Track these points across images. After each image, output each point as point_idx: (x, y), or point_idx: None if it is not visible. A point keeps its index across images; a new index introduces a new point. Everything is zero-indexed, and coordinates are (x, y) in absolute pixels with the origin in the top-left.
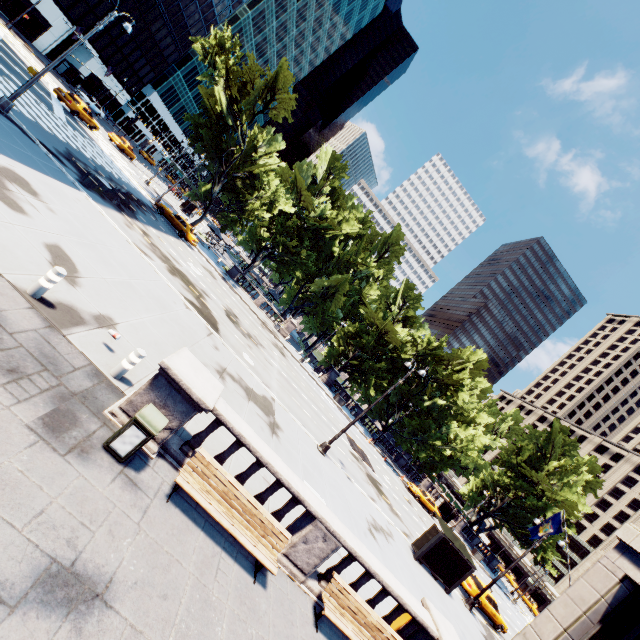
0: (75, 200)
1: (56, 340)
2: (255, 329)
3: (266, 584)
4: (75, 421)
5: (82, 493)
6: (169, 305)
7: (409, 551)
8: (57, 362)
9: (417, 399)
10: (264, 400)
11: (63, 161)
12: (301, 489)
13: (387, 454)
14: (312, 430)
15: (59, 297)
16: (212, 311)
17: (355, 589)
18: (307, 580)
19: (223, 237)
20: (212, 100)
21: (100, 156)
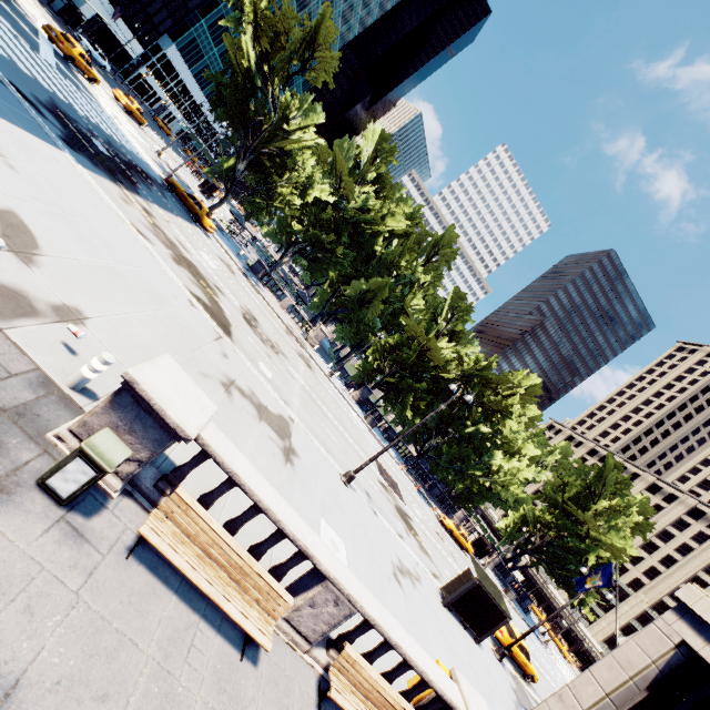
0: (51, 160)
1: None
2: (278, 335)
3: (258, 659)
4: None
5: None
6: (167, 300)
7: (438, 596)
8: None
9: (458, 424)
10: (280, 420)
11: (42, 112)
12: (310, 541)
13: (420, 482)
14: (336, 456)
15: (2, 278)
16: (225, 311)
17: (371, 660)
18: (312, 649)
19: (247, 226)
20: (238, 54)
21: (98, 114)
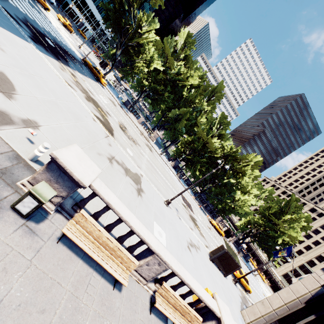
0: (23, 47)
1: None
2: (136, 135)
3: (121, 289)
4: None
5: None
6: (82, 118)
7: (207, 256)
8: None
9: (220, 178)
10: (136, 175)
11: (20, 23)
12: (146, 236)
13: (201, 204)
14: (162, 192)
15: None
16: (111, 124)
17: (175, 289)
18: (148, 283)
19: (122, 83)
20: None
21: (49, 26)
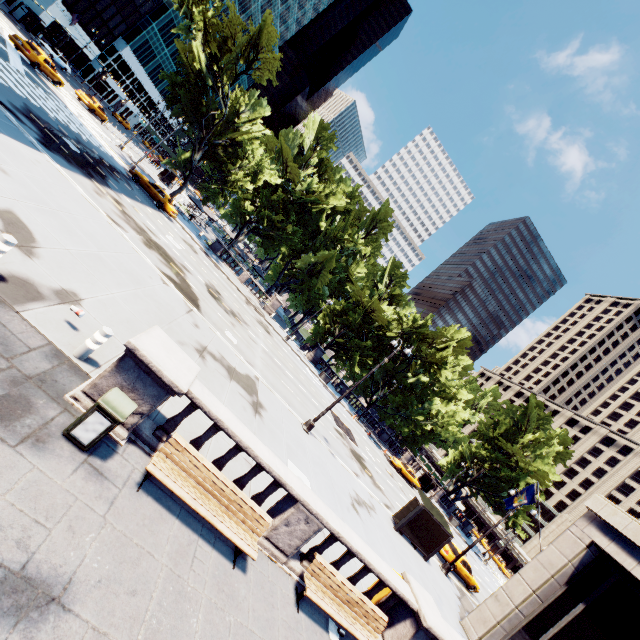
0: (34, 162)
1: (7, 317)
2: (239, 306)
3: (246, 568)
4: (29, 407)
5: (36, 487)
6: (144, 280)
7: (390, 523)
8: (8, 342)
9: (401, 376)
10: (247, 379)
11: (20, 117)
12: (283, 472)
13: (371, 429)
14: (297, 408)
15: (11, 269)
16: (192, 287)
17: (337, 567)
18: (289, 561)
19: (205, 209)
20: (190, 57)
21: (66, 115)
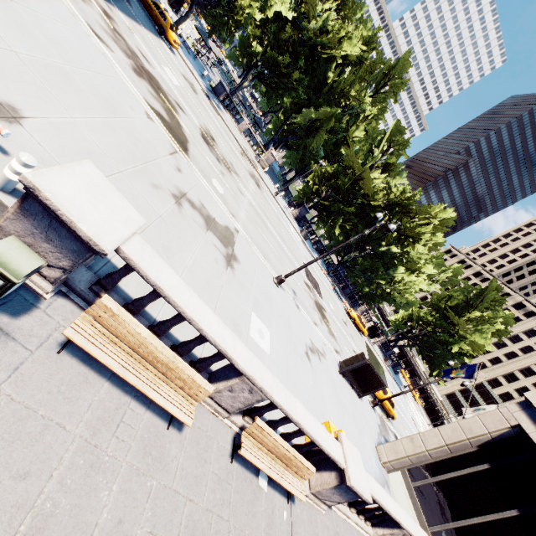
0: None
1: None
2: (233, 156)
3: (183, 426)
4: None
5: None
6: (122, 110)
7: (336, 367)
8: None
9: (374, 244)
10: (226, 231)
11: None
12: (230, 346)
13: (336, 283)
14: (272, 262)
15: None
16: (184, 128)
17: (276, 426)
18: (231, 416)
19: (211, 45)
20: None
21: None
